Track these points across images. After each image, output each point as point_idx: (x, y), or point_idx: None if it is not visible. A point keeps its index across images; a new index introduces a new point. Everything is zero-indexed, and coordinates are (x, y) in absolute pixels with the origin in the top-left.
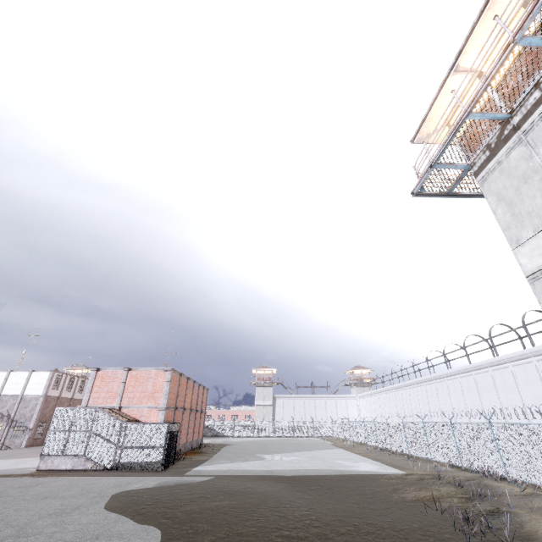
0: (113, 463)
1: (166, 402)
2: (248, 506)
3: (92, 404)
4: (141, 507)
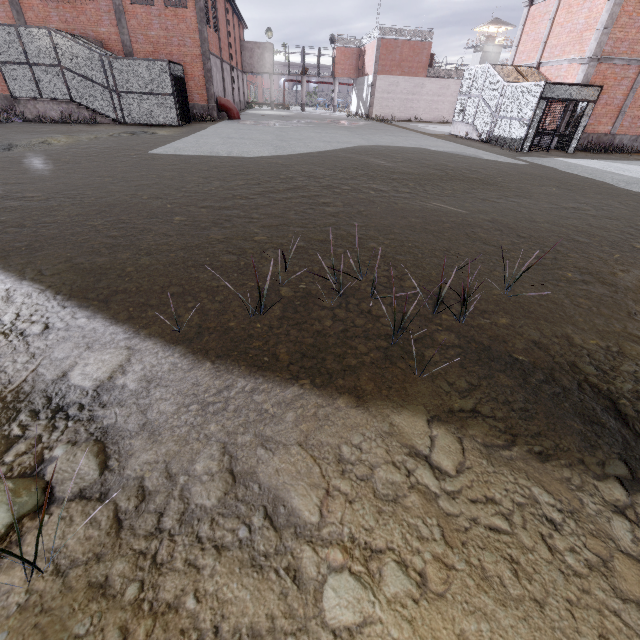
0: (487, 135)
1: (594, 48)
2: (382, 169)
3: (516, 63)
4: (346, 149)
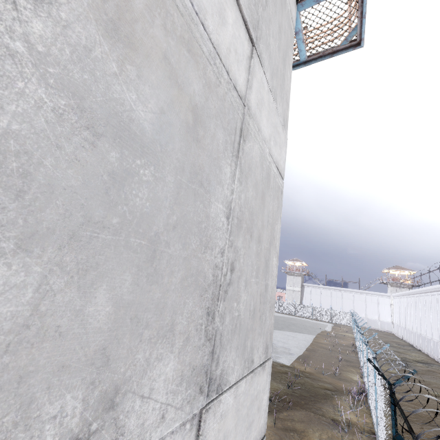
0: None
1: None
2: None
3: None
4: None
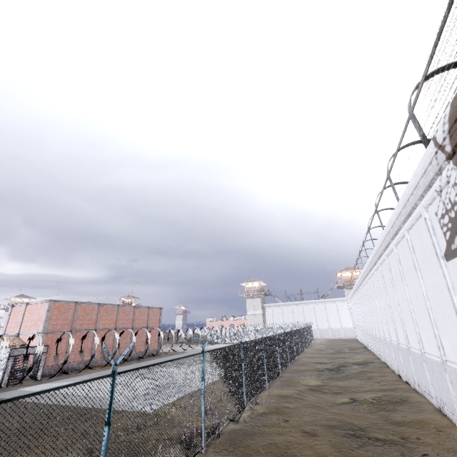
0: None
1: (42, 328)
2: None
3: (7, 332)
4: None
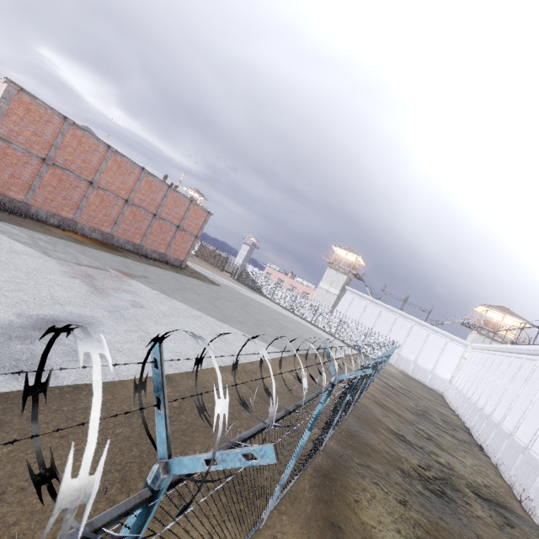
0: None
1: None
2: None
3: None
4: None
